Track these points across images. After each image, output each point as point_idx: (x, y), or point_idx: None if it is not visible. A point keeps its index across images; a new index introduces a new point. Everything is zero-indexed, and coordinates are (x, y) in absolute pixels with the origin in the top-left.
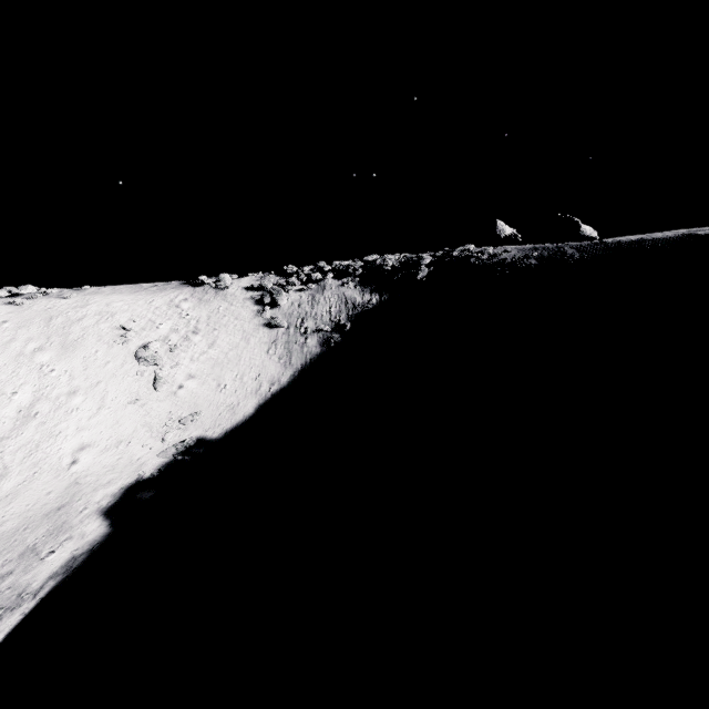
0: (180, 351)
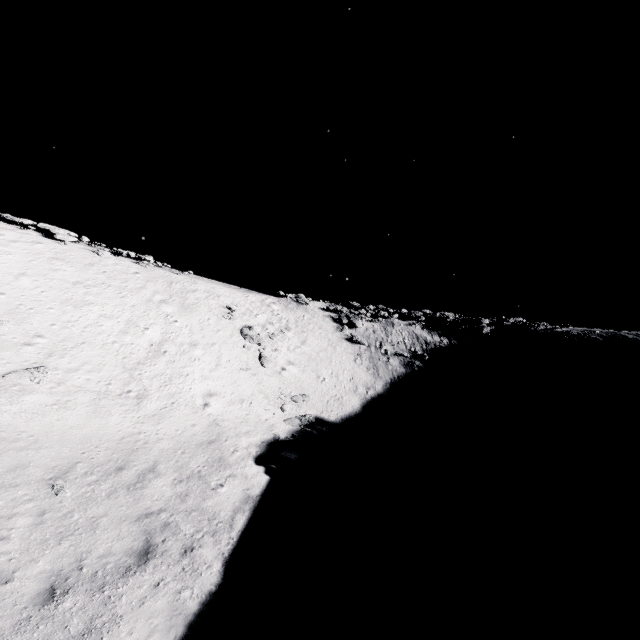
0: (277, 340)
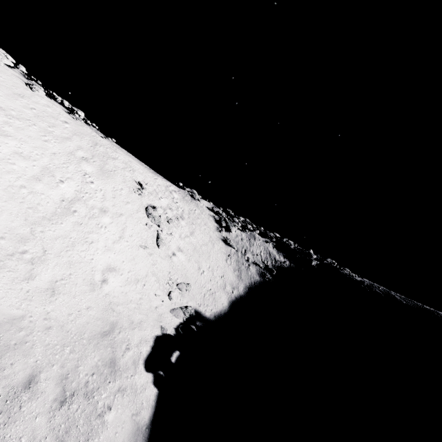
0: (173, 225)
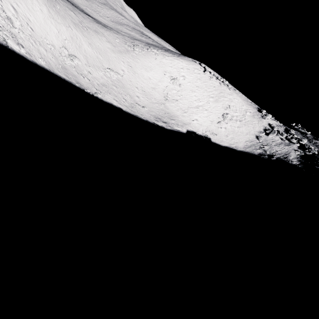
0: (231, 121)
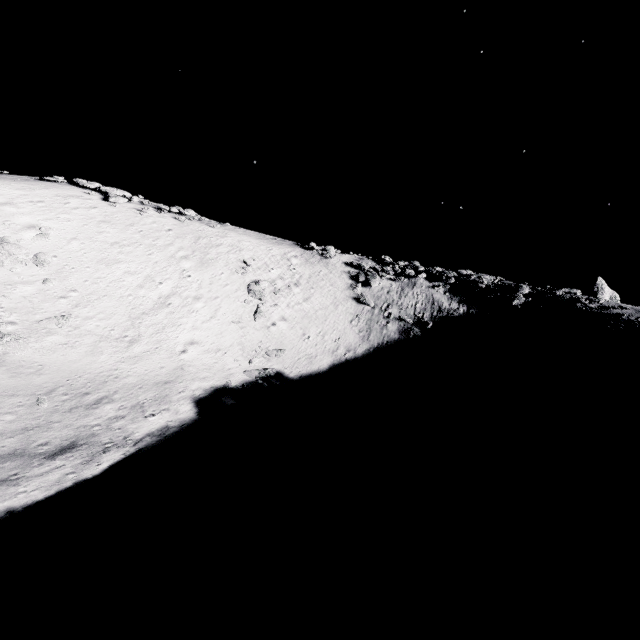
0: (280, 295)
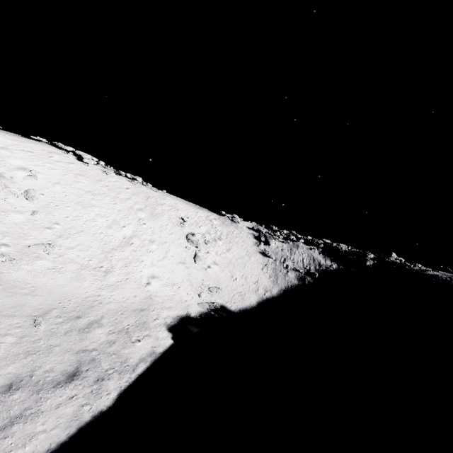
0: (210, 245)
